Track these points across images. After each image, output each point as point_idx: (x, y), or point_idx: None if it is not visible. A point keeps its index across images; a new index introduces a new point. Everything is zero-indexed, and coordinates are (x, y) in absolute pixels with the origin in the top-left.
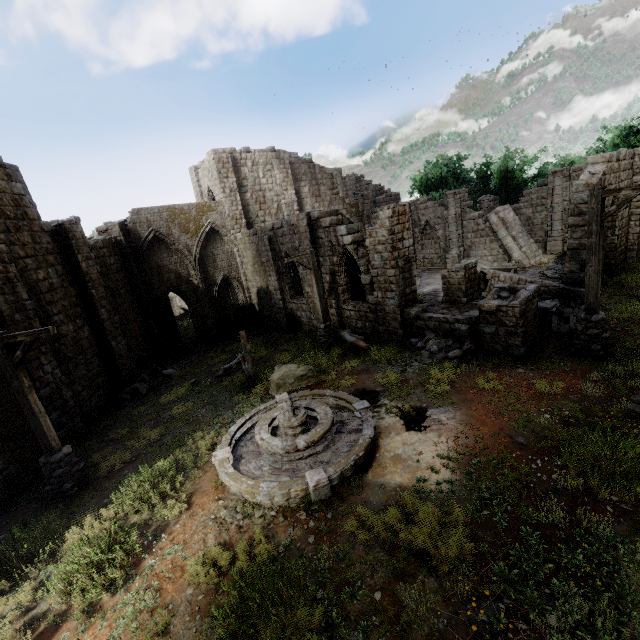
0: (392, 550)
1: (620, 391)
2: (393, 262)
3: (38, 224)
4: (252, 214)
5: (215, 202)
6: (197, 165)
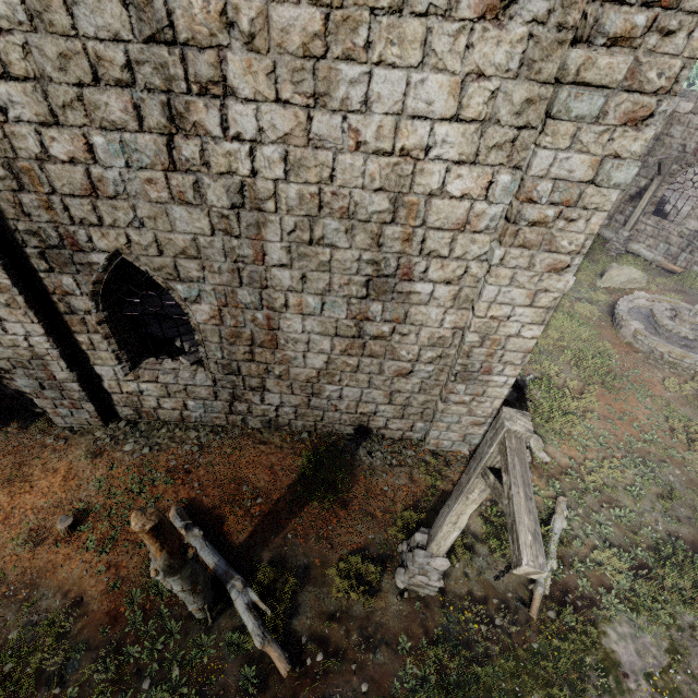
0: None
1: None
2: None
3: None
4: None
5: None
6: None
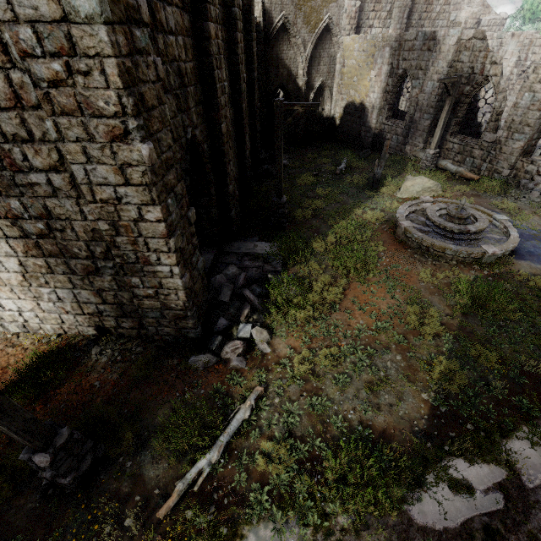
0: None
1: None
2: None
3: None
4: (364, 14)
5: None
6: None
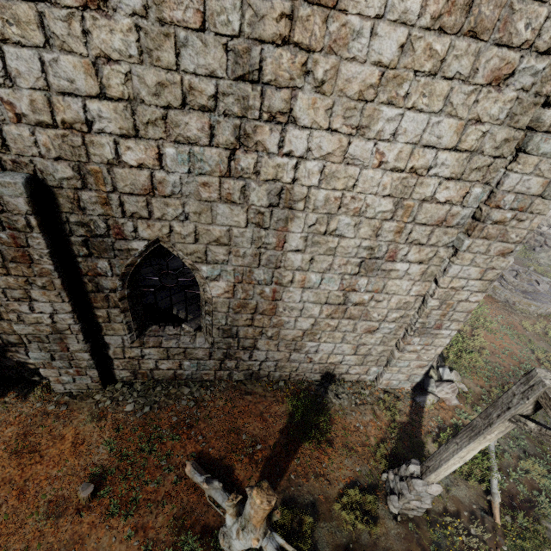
0: None
1: None
2: None
3: None
4: None
5: None
6: None
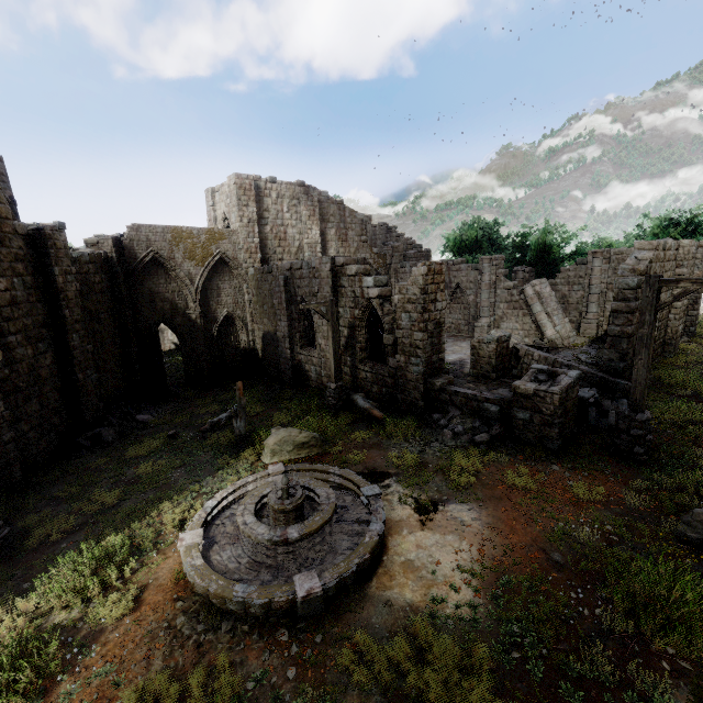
0: (396, 700)
1: (668, 507)
2: (422, 325)
3: (11, 224)
4: (269, 249)
5: (229, 230)
6: (215, 188)
